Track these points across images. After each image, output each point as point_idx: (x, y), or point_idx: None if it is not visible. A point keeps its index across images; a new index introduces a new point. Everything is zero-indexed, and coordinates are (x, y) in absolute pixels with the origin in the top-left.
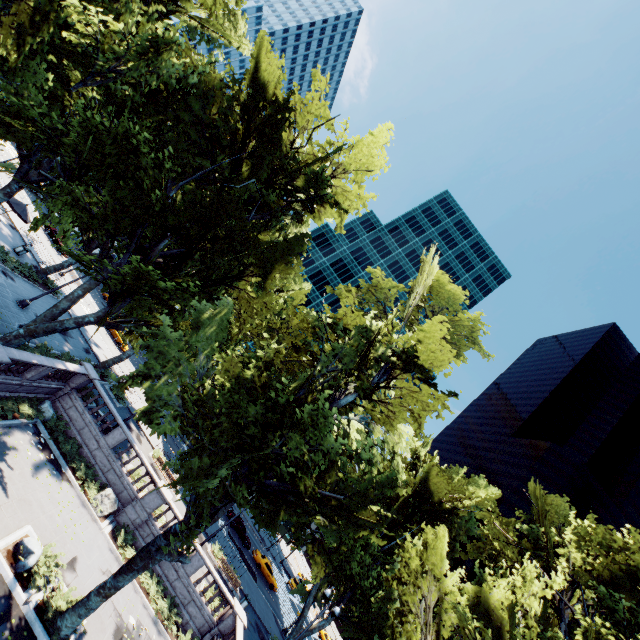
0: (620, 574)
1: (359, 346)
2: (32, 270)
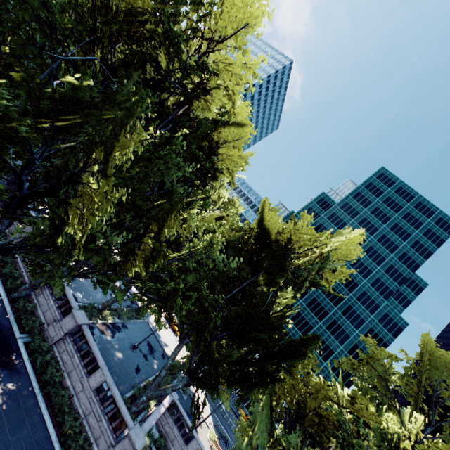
0: None
1: (382, 446)
2: (133, 310)
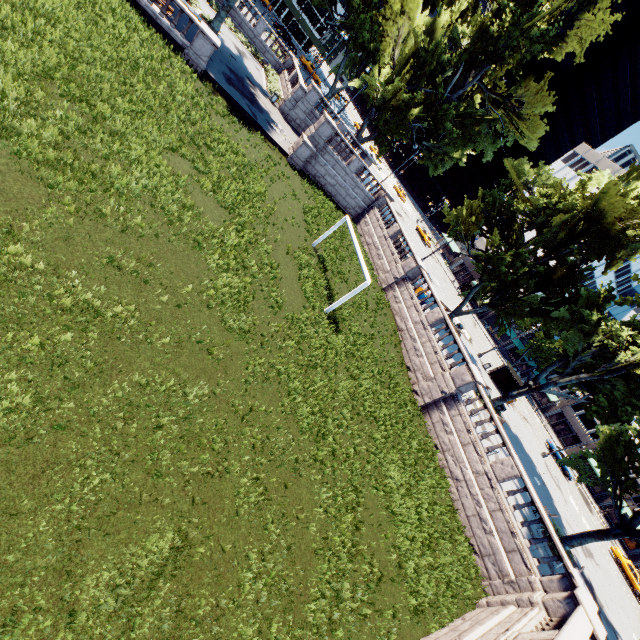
0: None
1: None
2: None
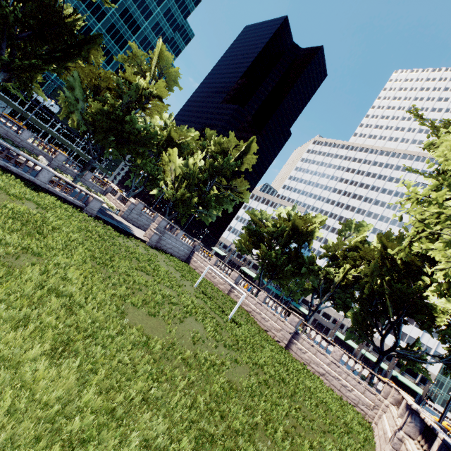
0: (221, 150)
1: (137, 91)
2: None
